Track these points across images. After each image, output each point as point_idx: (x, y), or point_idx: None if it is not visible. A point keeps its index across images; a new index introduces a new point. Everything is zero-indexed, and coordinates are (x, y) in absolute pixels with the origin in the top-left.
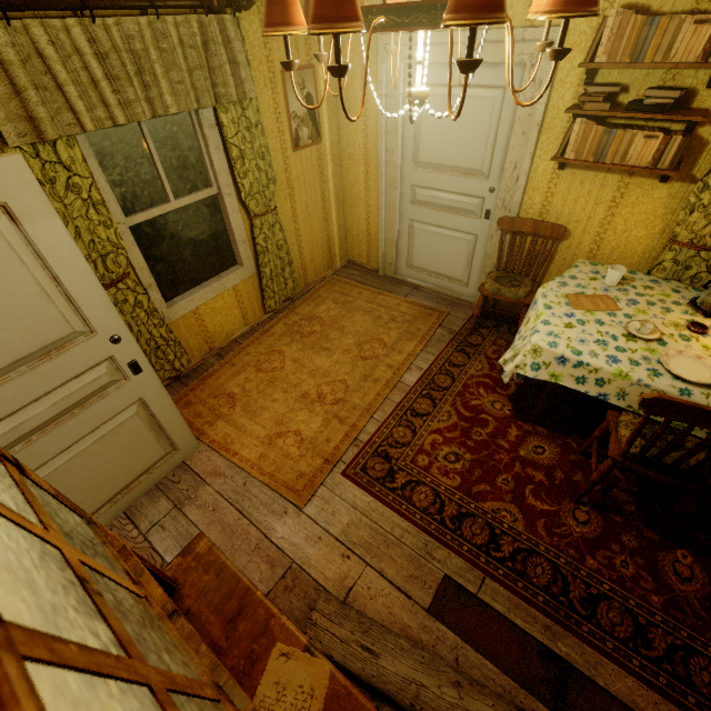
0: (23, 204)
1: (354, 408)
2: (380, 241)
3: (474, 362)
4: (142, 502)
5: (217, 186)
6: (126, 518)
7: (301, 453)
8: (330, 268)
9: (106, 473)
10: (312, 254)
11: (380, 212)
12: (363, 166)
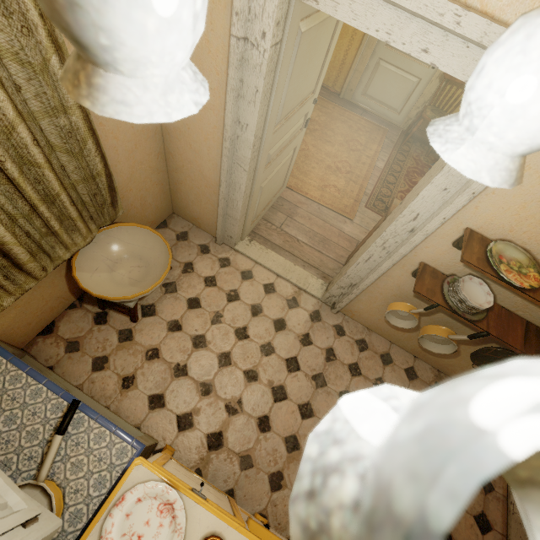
0: None
1: (358, 176)
2: (352, 71)
3: (409, 160)
4: (268, 213)
5: None
6: (264, 220)
7: (341, 196)
8: None
9: (273, 189)
10: None
11: (361, 47)
12: None
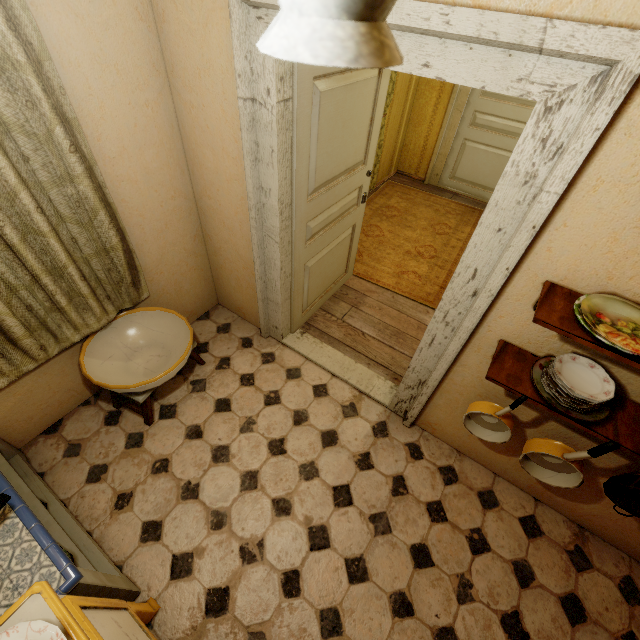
0: None
1: (446, 261)
2: (434, 155)
3: None
4: (329, 303)
5: None
6: (323, 311)
7: (423, 283)
8: (388, 174)
9: (329, 272)
10: (384, 160)
11: (442, 131)
12: (437, 92)
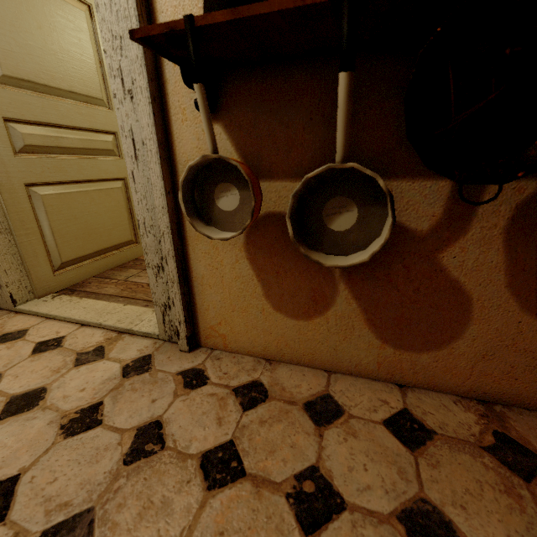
0: None
1: None
2: None
3: None
4: (113, 272)
5: None
6: (101, 278)
7: None
8: None
9: (95, 225)
10: None
11: None
12: None
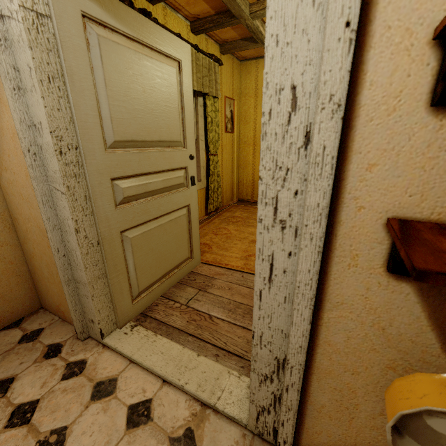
0: (185, 66)
1: None
2: None
3: None
4: (173, 290)
5: (196, 135)
6: (165, 298)
7: None
8: (232, 200)
9: (165, 252)
10: (226, 189)
11: None
12: (252, 146)
